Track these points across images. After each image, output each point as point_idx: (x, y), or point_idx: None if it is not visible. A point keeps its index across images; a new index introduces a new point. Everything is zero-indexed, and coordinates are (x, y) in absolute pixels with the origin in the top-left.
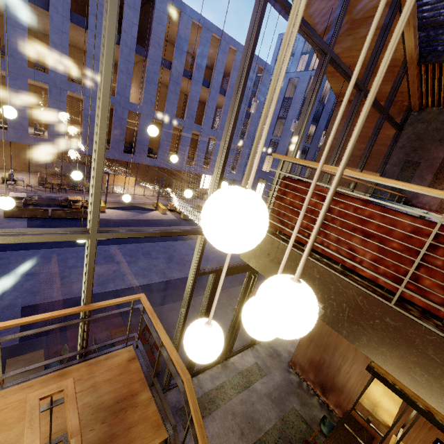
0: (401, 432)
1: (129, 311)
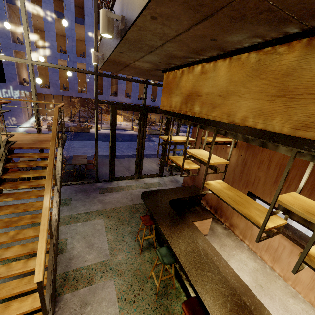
0: (182, 149)
1: None
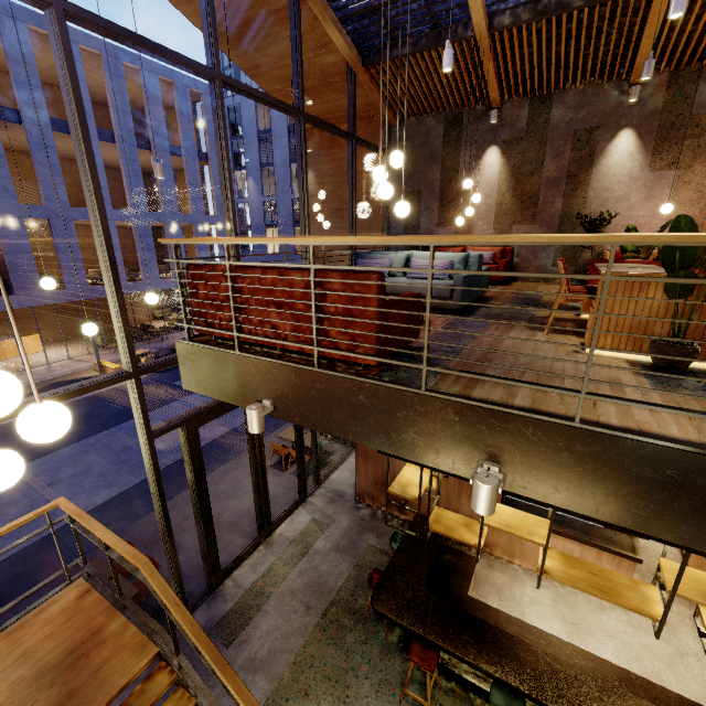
0: (437, 499)
1: (96, 546)
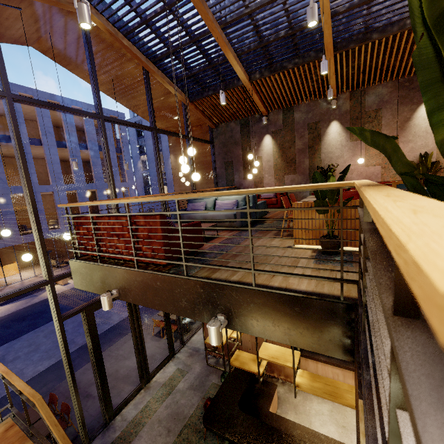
0: (236, 344)
1: None
